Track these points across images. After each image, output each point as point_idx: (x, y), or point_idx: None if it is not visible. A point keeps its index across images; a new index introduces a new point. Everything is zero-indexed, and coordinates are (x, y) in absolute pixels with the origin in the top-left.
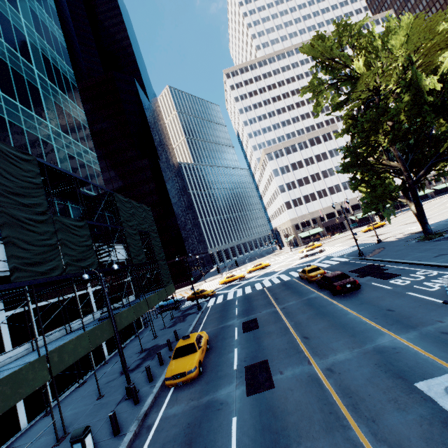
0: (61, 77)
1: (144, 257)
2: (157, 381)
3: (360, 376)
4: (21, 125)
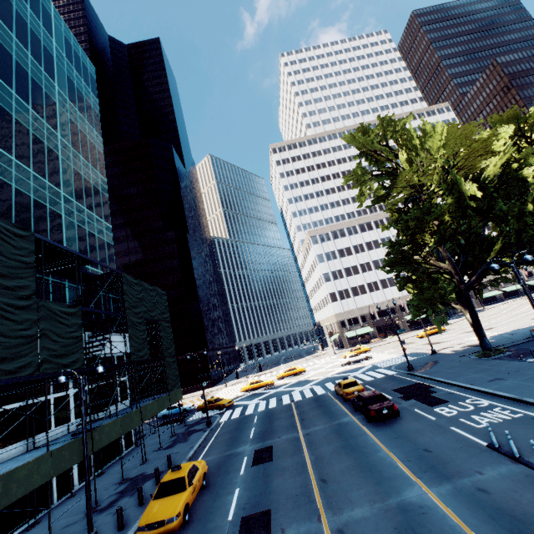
0: (87, 143)
1: (147, 353)
2: (128, 529)
3: None
4: (29, 193)
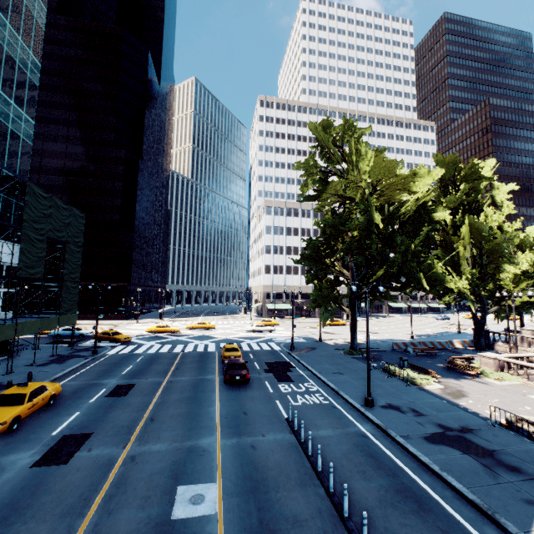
0: (21, 9)
1: (41, 272)
2: None
3: (149, 470)
4: None
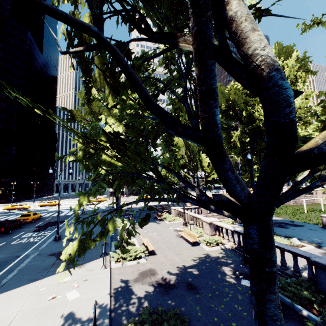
0: None
1: None
2: None
3: None
4: None
